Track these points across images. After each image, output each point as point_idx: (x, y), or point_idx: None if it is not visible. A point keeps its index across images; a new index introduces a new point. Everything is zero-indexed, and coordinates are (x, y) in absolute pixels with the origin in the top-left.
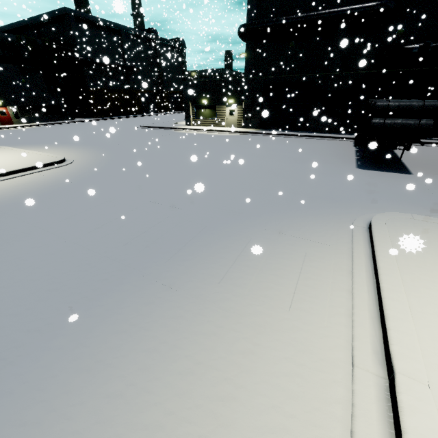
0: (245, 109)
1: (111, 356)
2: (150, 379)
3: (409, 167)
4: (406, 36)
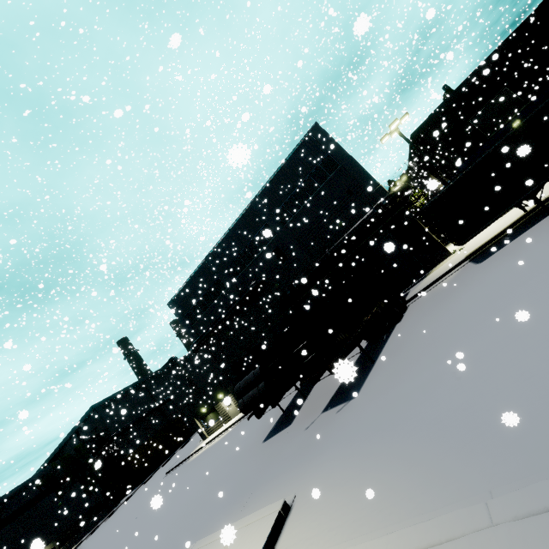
0: (234, 394)
1: None
2: None
3: (302, 406)
4: (282, 284)
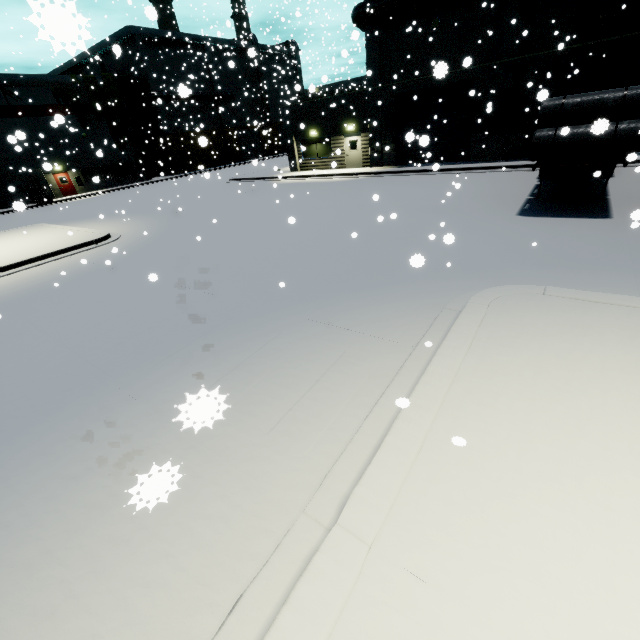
0: (372, 138)
1: (24, 482)
2: (49, 511)
3: (614, 206)
4: None
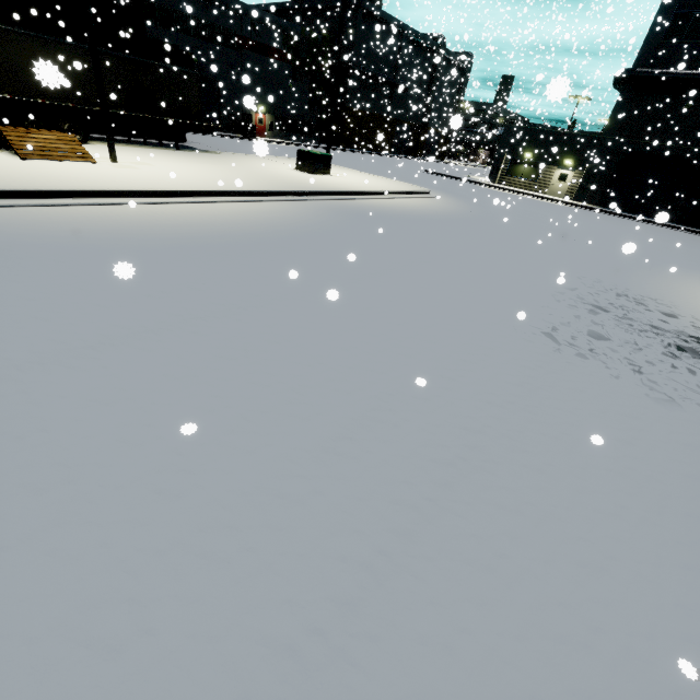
0: (585, 177)
1: (672, 290)
2: None
3: None
4: None
